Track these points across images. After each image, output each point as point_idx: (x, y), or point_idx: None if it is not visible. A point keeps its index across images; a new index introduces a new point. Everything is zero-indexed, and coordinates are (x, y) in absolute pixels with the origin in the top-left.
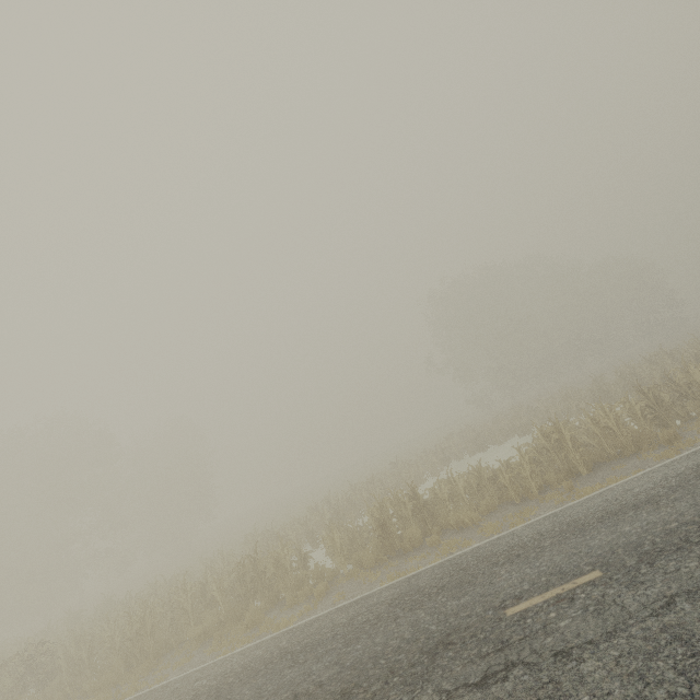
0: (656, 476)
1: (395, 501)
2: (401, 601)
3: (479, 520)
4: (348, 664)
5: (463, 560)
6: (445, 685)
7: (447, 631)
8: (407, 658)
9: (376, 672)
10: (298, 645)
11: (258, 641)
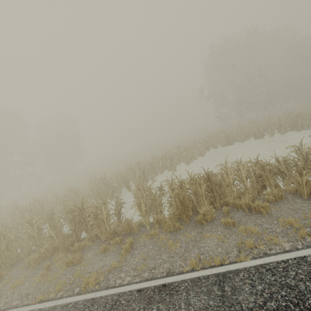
0: None
1: (192, 181)
2: None
3: (268, 208)
4: None
5: (297, 283)
6: None
7: None
8: None
9: None
10: None
11: (64, 302)
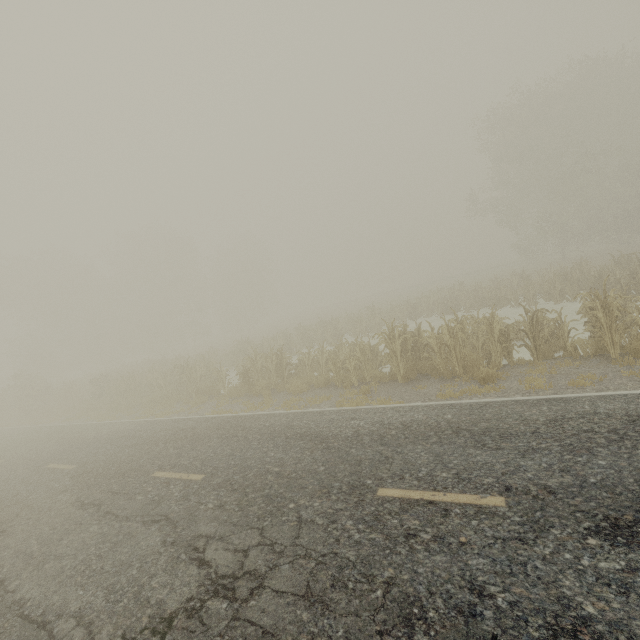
0: (385, 416)
1: (268, 356)
2: (178, 433)
3: (305, 390)
4: (110, 458)
5: (232, 421)
6: (84, 496)
7: (137, 467)
8: (111, 471)
9: (100, 470)
10: (134, 433)
11: (144, 419)
